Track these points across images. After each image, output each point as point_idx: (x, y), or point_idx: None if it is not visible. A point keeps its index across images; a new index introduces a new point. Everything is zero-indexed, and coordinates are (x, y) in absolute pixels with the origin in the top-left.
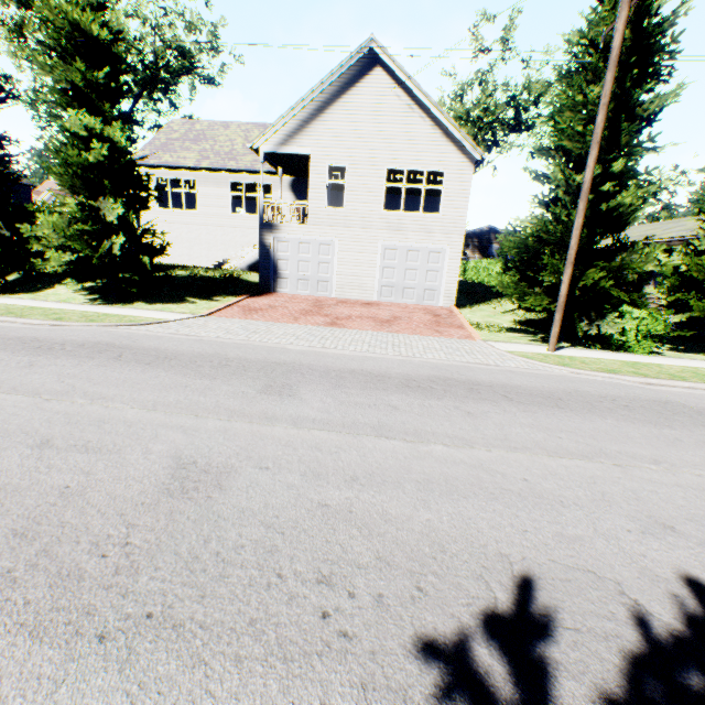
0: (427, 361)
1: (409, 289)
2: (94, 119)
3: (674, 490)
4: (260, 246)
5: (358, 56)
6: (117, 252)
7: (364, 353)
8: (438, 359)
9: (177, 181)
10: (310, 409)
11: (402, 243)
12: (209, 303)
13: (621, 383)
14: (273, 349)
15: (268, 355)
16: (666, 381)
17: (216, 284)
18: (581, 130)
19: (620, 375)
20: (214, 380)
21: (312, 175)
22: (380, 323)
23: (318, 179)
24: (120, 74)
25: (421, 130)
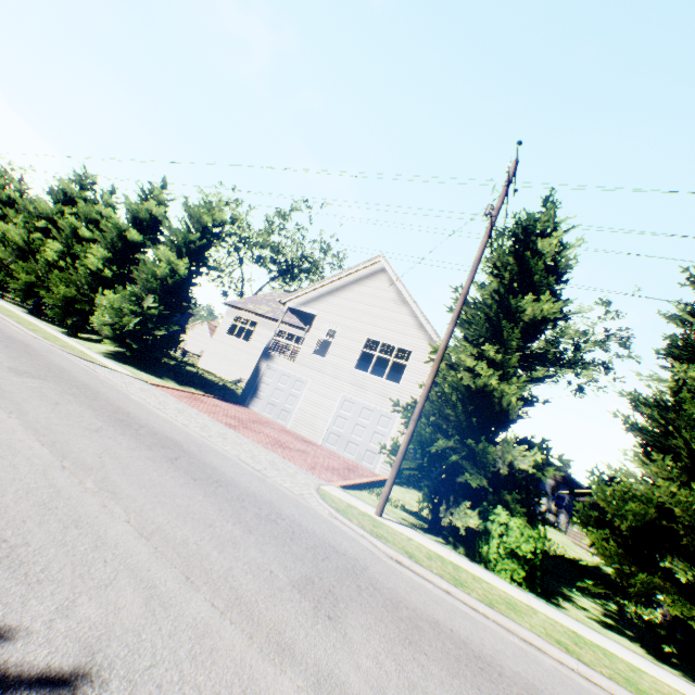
0: (208, 443)
1: (353, 443)
2: (171, 252)
3: (35, 479)
4: (255, 367)
5: (370, 263)
6: (133, 325)
7: (178, 421)
8: (225, 449)
9: (256, 324)
10: (2, 374)
11: (360, 399)
12: (176, 385)
13: (356, 538)
14: (116, 389)
15: (99, 385)
16: (422, 568)
17: (206, 383)
18: (465, 318)
19: (378, 538)
20: (10, 358)
21: (312, 329)
22: (275, 443)
23: (316, 332)
24: (208, 239)
25: (402, 317)
